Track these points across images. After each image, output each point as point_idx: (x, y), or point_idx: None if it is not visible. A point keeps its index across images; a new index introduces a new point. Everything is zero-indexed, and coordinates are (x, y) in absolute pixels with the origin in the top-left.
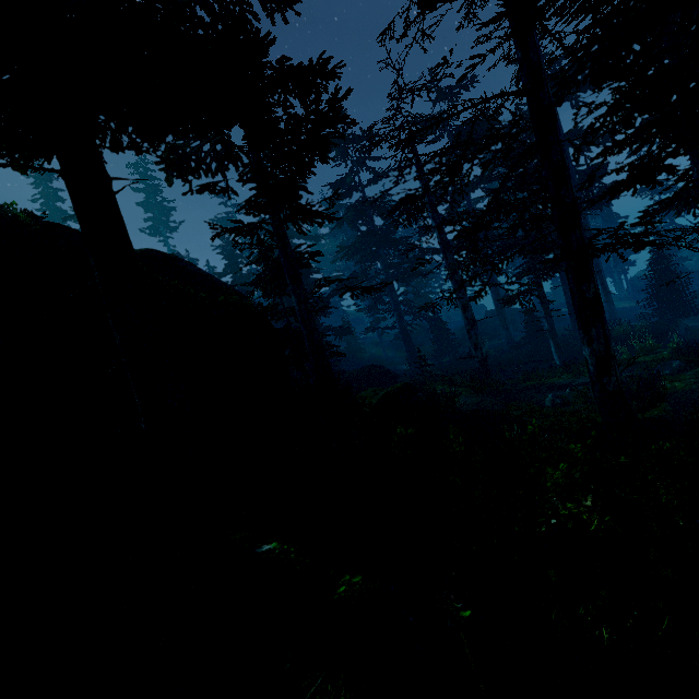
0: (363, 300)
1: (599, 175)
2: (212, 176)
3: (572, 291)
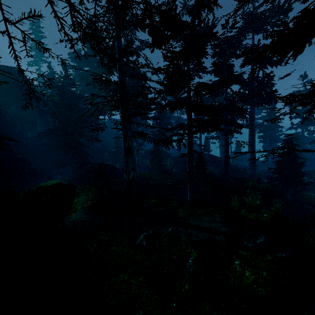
0: None
1: (269, 86)
2: None
3: None
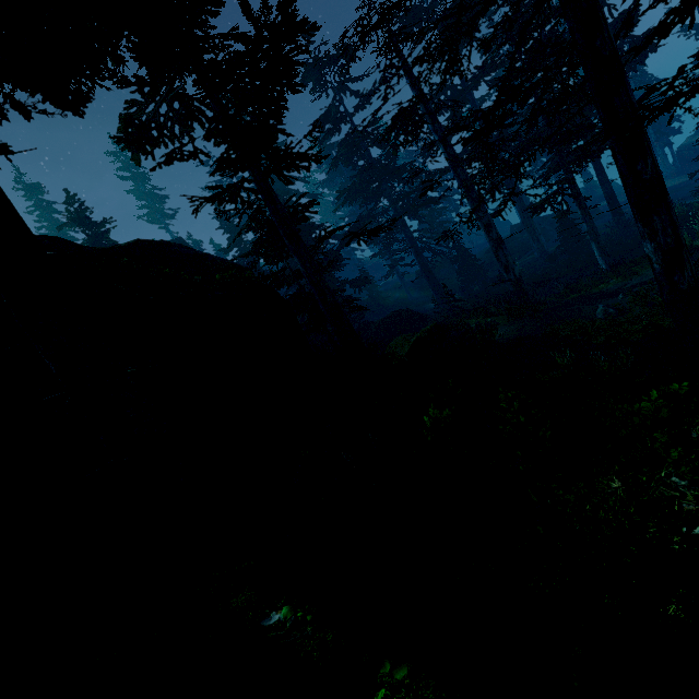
0: (376, 245)
1: None
2: (179, 142)
3: (623, 175)
